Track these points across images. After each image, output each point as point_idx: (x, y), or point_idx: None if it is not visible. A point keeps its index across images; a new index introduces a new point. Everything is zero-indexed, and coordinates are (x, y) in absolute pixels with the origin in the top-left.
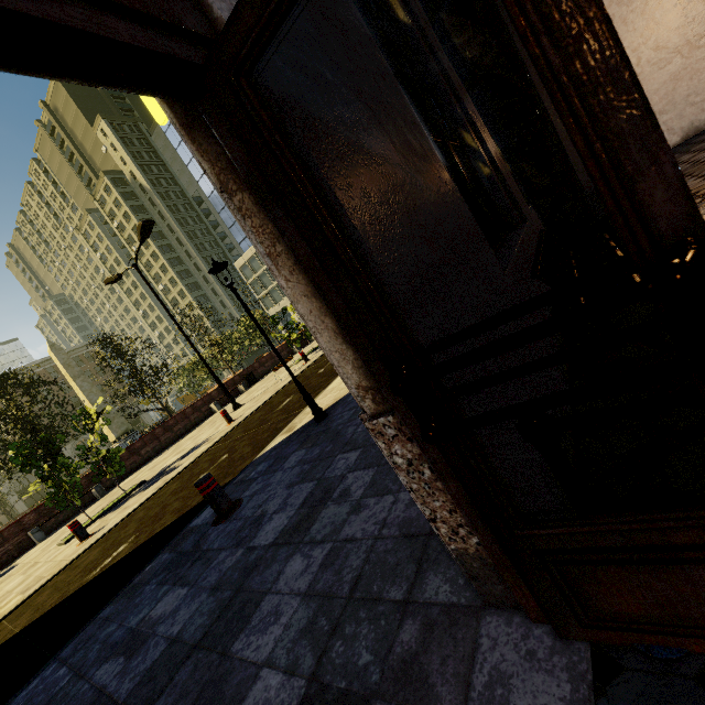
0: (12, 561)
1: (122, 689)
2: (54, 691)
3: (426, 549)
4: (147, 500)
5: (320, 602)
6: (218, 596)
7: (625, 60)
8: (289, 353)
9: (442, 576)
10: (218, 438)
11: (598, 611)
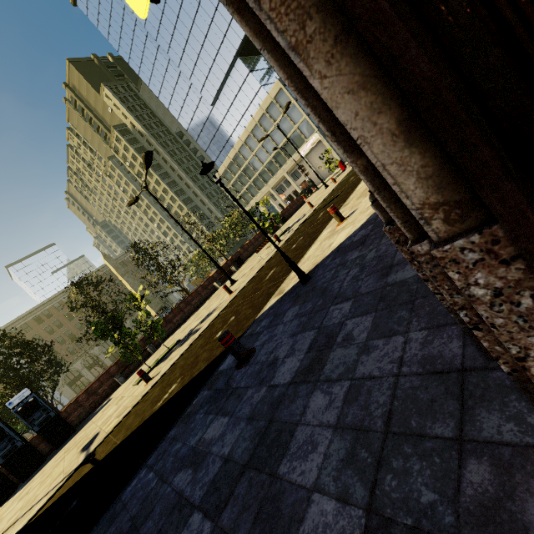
0: (109, 396)
1: (195, 495)
2: (148, 489)
3: (465, 385)
4: (183, 353)
5: (353, 434)
6: (254, 425)
7: None
8: (264, 238)
9: (499, 414)
10: (224, 306)
11: None
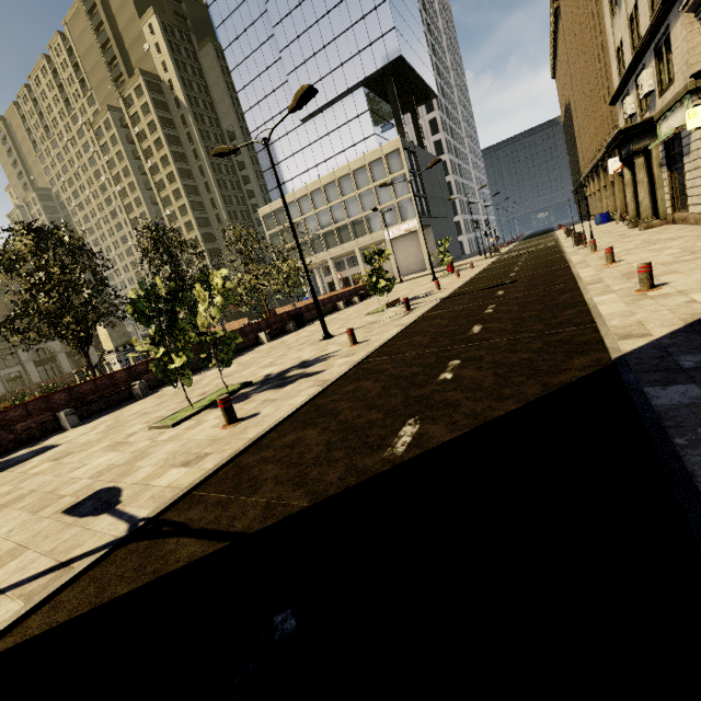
0: (32, 441)
1: None
2: None
3: None
4: (317, 395)
5: None
6: None
7: None
8: (332, 307)
9: None
10: (368, 353)
11: None
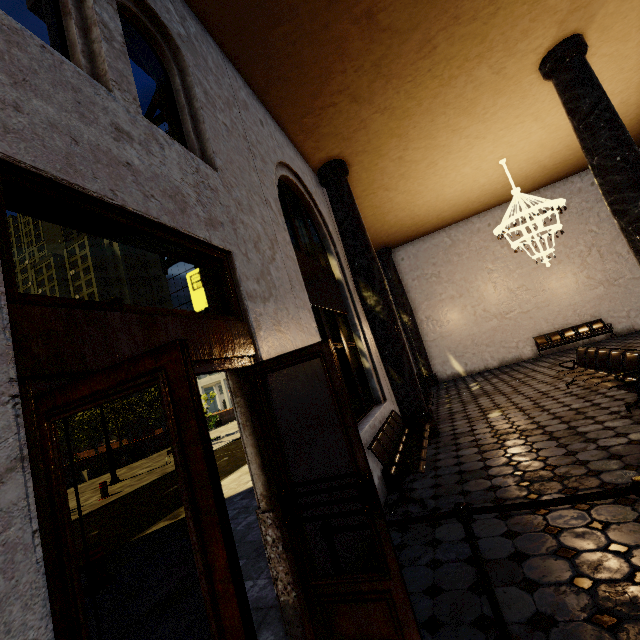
0: None
1: None
2: None
3: (266, 616)
4: None
5: None
6: None
7: (354, 425)
8: None
9: (271, 631)
10: (88, 512)
11: (337, 634)
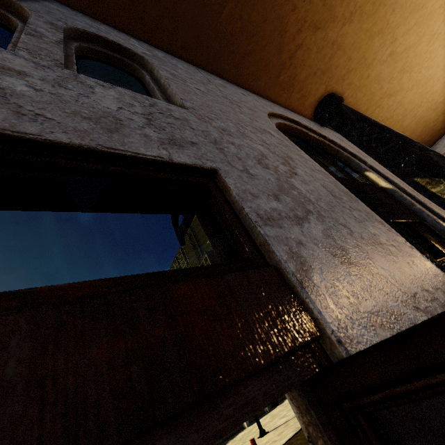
0: None
1: None
2: None
3: None
4: None
5: None
6: None
7: None
8: None
9: None
10: None
11: None
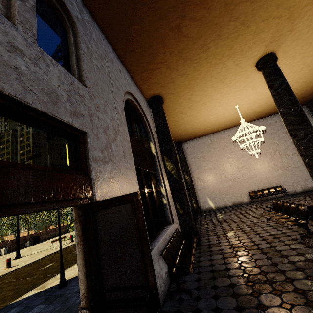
0: None
1: None
2: None
3: None
4: None
5: None
6: None
7: (149, 252)
8: (65, 230)
9: None
10: None
11: None
